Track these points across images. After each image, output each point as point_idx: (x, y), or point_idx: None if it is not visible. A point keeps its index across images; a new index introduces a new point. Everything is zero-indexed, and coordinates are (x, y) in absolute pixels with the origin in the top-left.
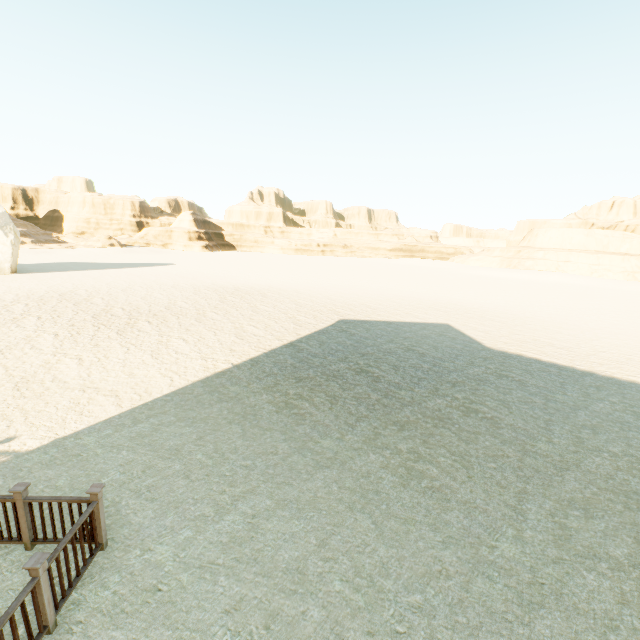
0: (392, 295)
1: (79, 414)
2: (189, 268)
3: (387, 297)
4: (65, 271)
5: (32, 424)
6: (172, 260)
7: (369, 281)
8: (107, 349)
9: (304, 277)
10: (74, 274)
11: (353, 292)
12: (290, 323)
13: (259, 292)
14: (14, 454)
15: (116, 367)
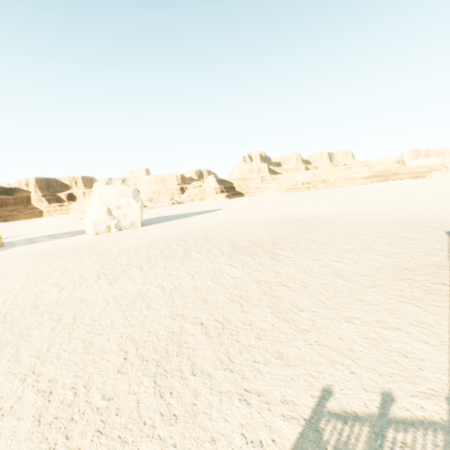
0: (440, 207)
1: (402, 355)
2: (235, 210)
3: (440, 209)
4: (167, 221)
5: (374, 370)
6: (216, 207)
7: (388, 200)
8: (291, 275)
9: (328, 205)
10: (174, 222)
11: (396, 209)
12: (404, 239)
13: (318, 218)
14: (438, 427)
15: (332, 293)
